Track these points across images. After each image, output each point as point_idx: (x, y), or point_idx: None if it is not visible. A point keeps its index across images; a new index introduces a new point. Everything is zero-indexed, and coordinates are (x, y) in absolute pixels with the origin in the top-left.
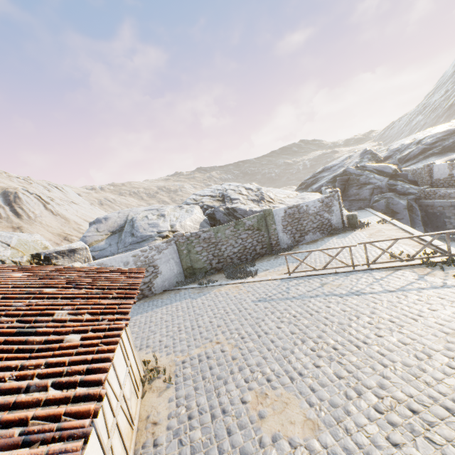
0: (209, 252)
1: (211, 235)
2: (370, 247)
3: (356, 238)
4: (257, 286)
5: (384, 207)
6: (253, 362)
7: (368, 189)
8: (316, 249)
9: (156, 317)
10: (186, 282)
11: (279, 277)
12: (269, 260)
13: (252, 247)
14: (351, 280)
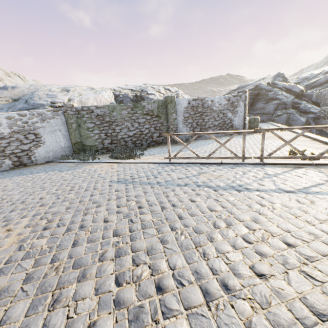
0: (101, 131)
1: (105, 113)
2: (267, 145)
3: (253, 138)
4: (131, 167)
5: (284, 122)
6: (0, 284)
7: (274, 104)
8: (203, 132)
9: (2, 184)
10: (71, 157)
11: (158, 161)
12: (162, 148)
13: (149, 134)
14: (236, 172)
